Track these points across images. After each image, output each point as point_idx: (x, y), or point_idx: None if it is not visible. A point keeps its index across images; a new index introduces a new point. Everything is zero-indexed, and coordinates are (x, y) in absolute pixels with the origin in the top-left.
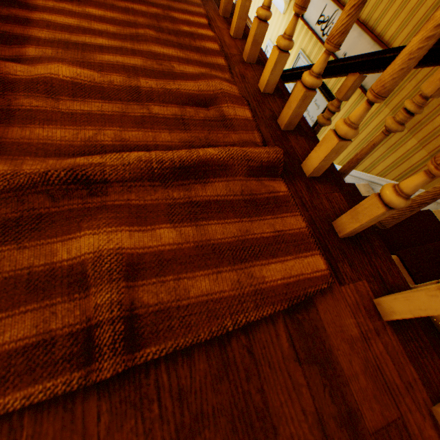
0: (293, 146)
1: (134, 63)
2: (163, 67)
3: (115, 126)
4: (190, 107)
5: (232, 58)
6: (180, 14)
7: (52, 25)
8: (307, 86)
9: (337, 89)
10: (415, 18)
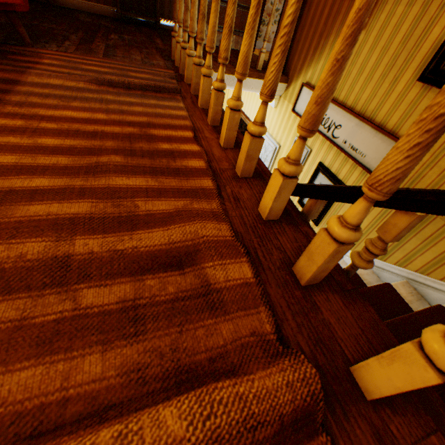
0: (326, 317)
1: (76, 210)
2: (121, 208)
3: None
4: (152, 274)
5: (222, 174)
6: (161, 130)
7: None
8: (339, 240)
9: (379, 226)
10: (419, 109)
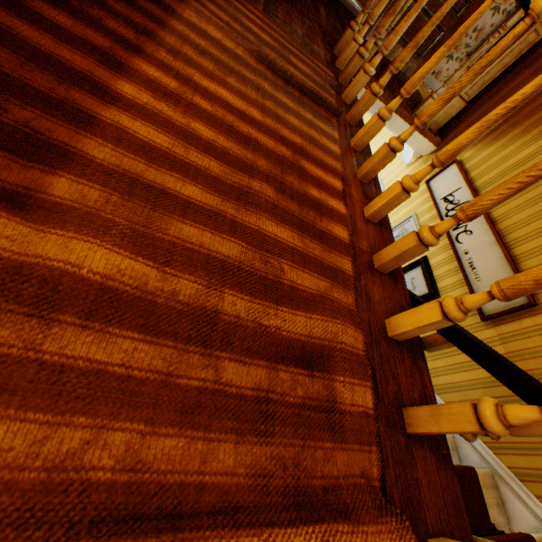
0: (420, 477)
1: (227, 251)
2: (268, 266)
3: (137, 417)
4: (285, 366)
5: (359, 256)
6: (312, 165)
7: (127, 138)
8: (485, 427)
9: None
10: None
